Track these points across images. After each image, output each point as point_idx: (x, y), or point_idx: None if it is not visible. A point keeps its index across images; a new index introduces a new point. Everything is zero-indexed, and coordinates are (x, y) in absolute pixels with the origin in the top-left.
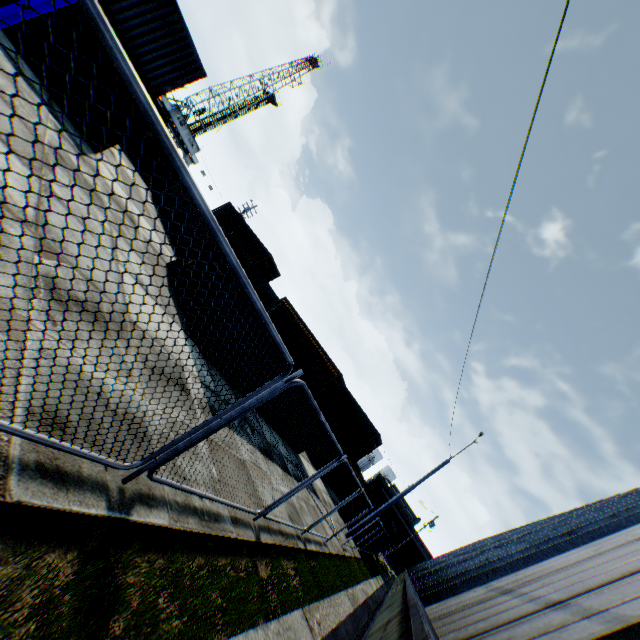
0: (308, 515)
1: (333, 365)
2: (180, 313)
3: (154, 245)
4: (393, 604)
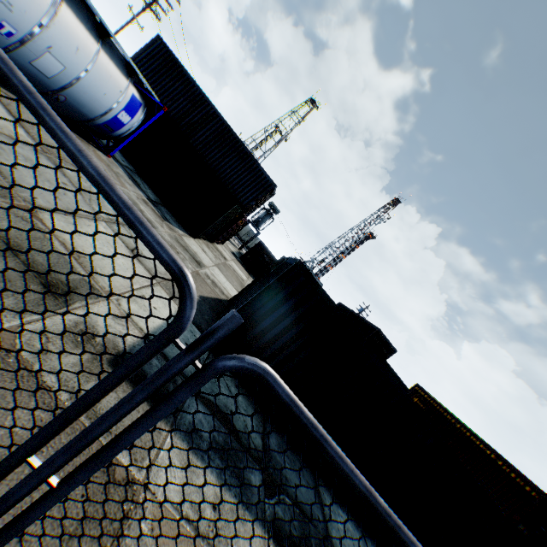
0: None
1: (521, 476)
2: (201, 311)
3: (220, 286)
4: None
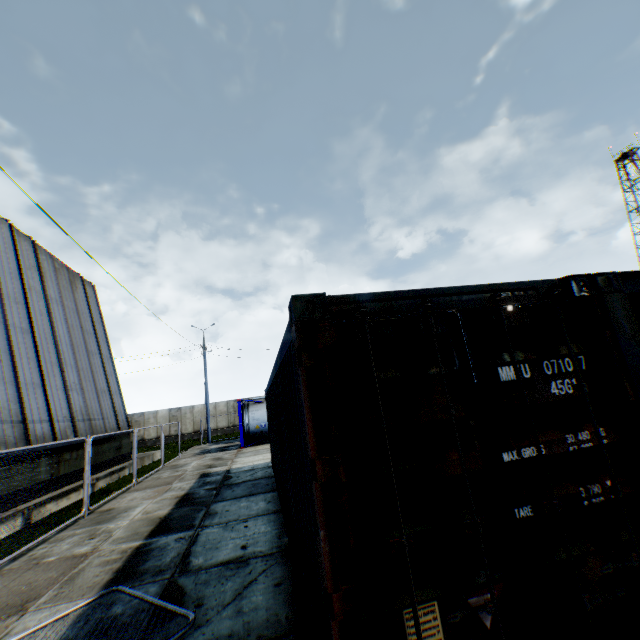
0: (68, 550)
1: None
2: None
3: None
4: (7, 475)
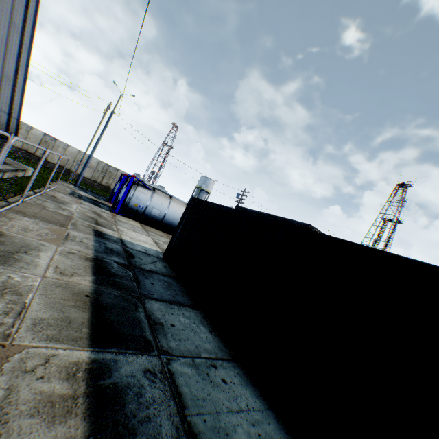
0: None
1: None
2: None
3: None
4: None
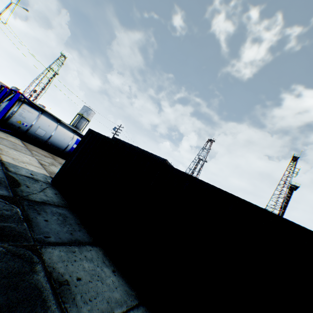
0: None
1: None
2: None
3: None
4: None
